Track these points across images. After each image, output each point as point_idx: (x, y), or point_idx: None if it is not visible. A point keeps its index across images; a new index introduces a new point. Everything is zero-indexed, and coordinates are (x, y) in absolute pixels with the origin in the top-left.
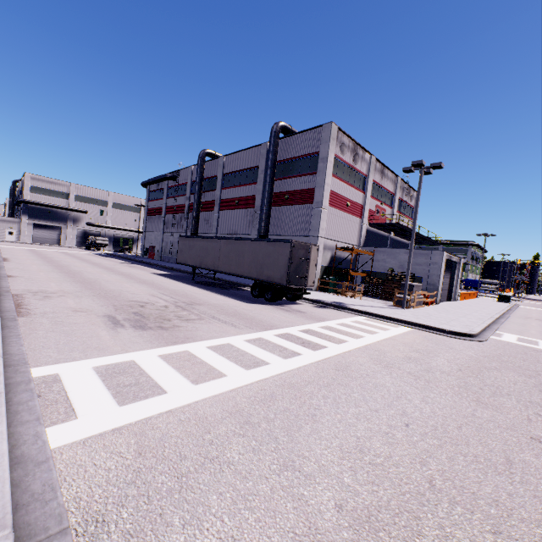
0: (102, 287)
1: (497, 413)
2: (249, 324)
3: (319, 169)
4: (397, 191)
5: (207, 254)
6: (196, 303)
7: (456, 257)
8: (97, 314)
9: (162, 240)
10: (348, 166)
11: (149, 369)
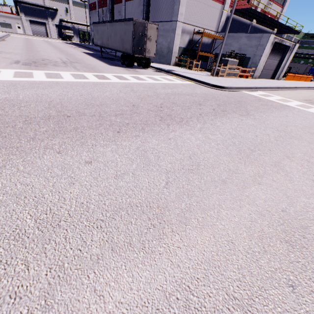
0: (36, 53)
1: (139, 100)
2: (88, 70)
3: None
4: None
5: (103, 36)
6: (77, 62)
7: (291, 41)
8: (13, 60)
9: None
10: None
11: (2, 73)
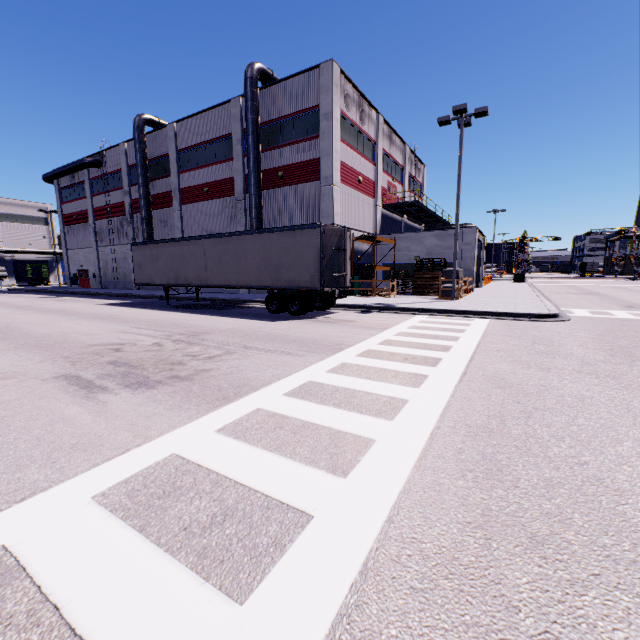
0: (25, 333)
1: None
2: (306, 348)
3: (323, 131)
4: (406, 164)
5: (184, 264)
6: (200, 332)
7: (482, 235)
8: (40, 377)
9: (97, 259)
10: (355, 127)
11: (224, 467)
